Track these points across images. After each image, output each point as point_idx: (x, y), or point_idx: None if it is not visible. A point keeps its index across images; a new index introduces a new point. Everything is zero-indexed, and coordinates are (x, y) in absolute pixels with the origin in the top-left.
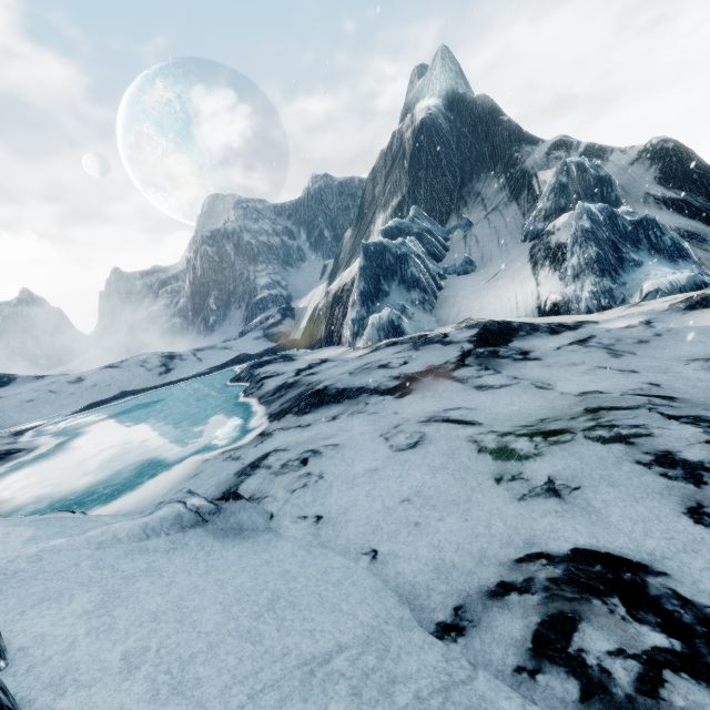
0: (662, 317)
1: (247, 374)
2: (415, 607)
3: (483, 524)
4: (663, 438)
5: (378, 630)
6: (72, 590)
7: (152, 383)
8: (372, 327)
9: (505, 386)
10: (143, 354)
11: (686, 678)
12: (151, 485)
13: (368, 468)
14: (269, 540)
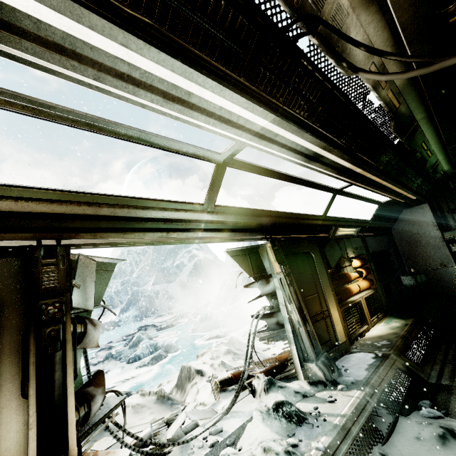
0: None
1: None
2: None
3: None
4: None
5: None
6: None
7: None
8: None
9: None
10: None
11: None
12: None
13: None
14: None
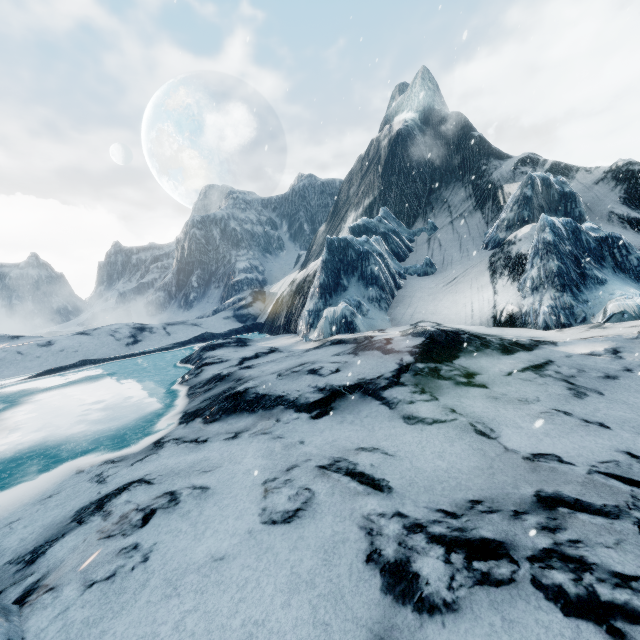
0: (632, 347)
1: (197, 356)
2: None
3: None
4: None
5: None
6: None
7: (117, 353)
8: (325, 321)
9: (438, 422)
10: (116, 324)
11: None
12: (2, 500)
13: (214, 553)
14: None
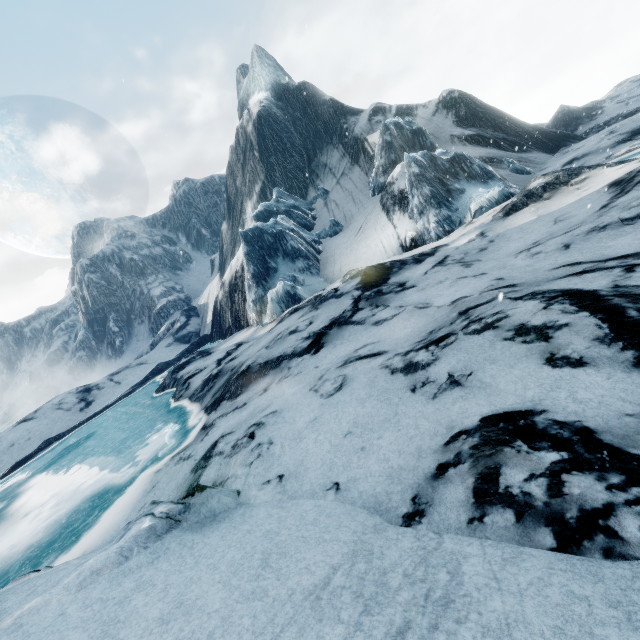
0: (490, 227)
1: (171, 380)
2: (382, 512)
3: (412, 427)
4: (516, 316)
5: (360, 542)
6: (67, 638)
7: (75, 421)
8: (272, 302)
9: (395, 316)
10: (56, 397)
11: (576, 474)
12: (110, 515)
13: (309, 420)
14: (243, 513)
